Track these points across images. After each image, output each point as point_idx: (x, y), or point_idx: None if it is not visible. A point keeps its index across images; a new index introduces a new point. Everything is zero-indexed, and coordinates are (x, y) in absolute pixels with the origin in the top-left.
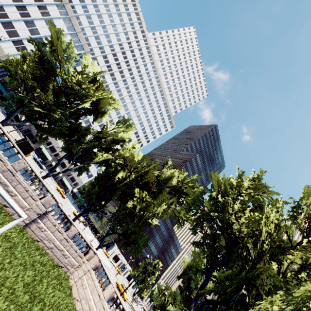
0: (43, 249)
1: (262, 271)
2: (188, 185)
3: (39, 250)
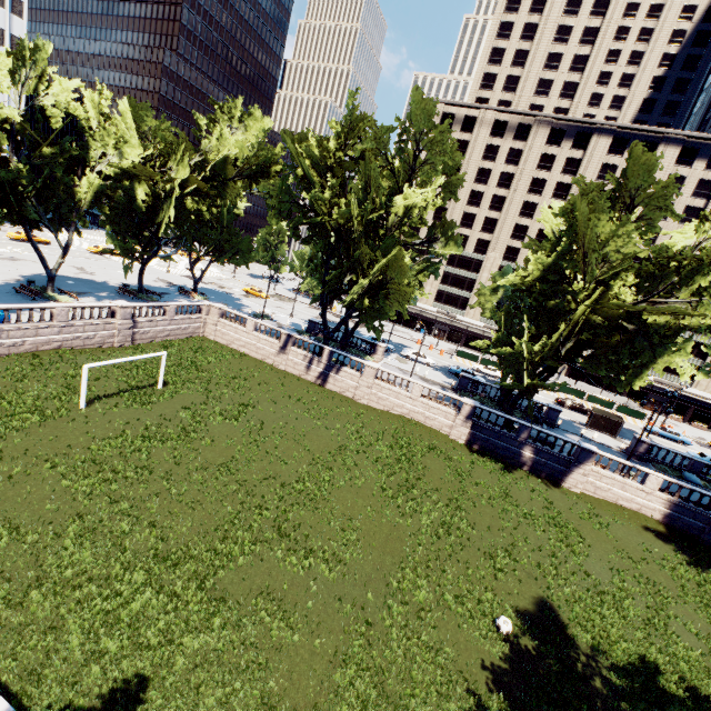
0: (164, 340)
1: (363, 252)
2: (259, 161)
3: (166, 345)
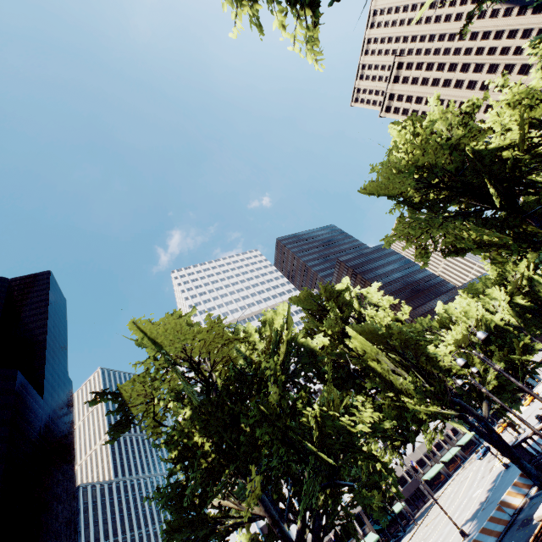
0: None
1: None
2: None
3: None
